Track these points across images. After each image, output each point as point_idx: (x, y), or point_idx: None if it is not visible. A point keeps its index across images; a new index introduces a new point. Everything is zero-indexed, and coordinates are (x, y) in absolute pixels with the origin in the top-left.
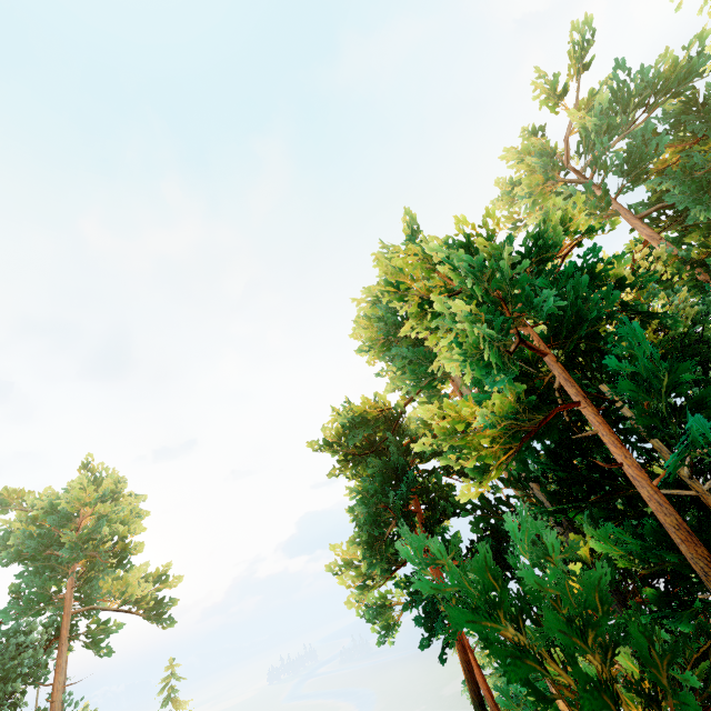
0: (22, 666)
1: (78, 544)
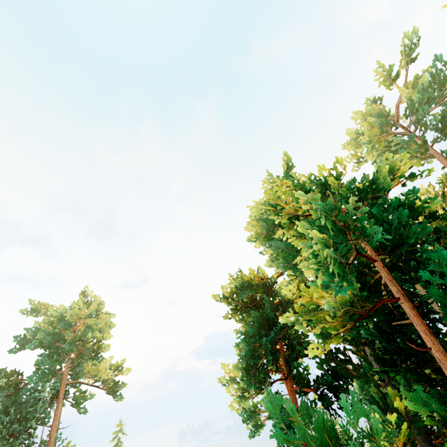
0: (36, 412)
1: (73, 342)
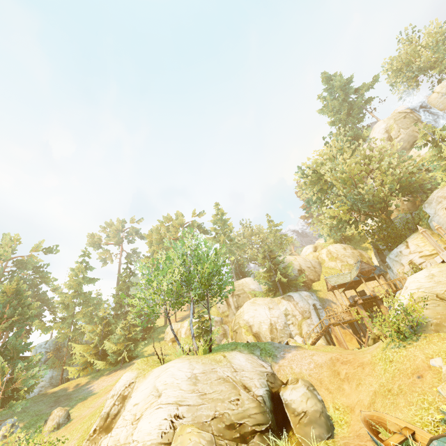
0: None
1: None
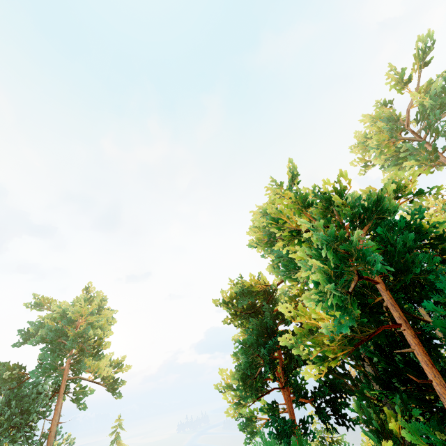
0: (37, 405)
1: (75, 338)
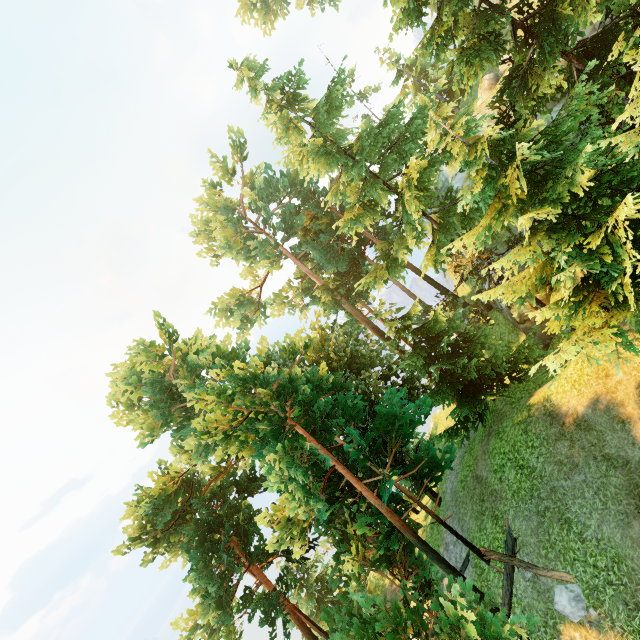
0: None
1: None
